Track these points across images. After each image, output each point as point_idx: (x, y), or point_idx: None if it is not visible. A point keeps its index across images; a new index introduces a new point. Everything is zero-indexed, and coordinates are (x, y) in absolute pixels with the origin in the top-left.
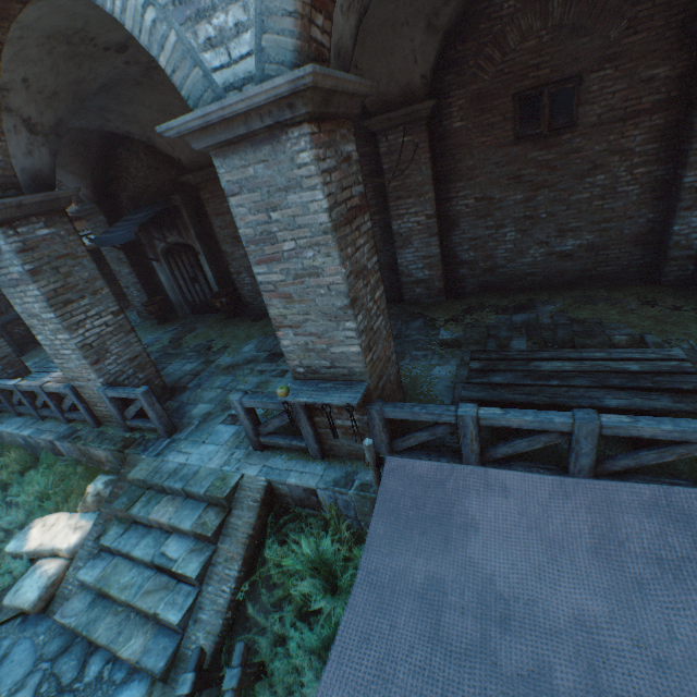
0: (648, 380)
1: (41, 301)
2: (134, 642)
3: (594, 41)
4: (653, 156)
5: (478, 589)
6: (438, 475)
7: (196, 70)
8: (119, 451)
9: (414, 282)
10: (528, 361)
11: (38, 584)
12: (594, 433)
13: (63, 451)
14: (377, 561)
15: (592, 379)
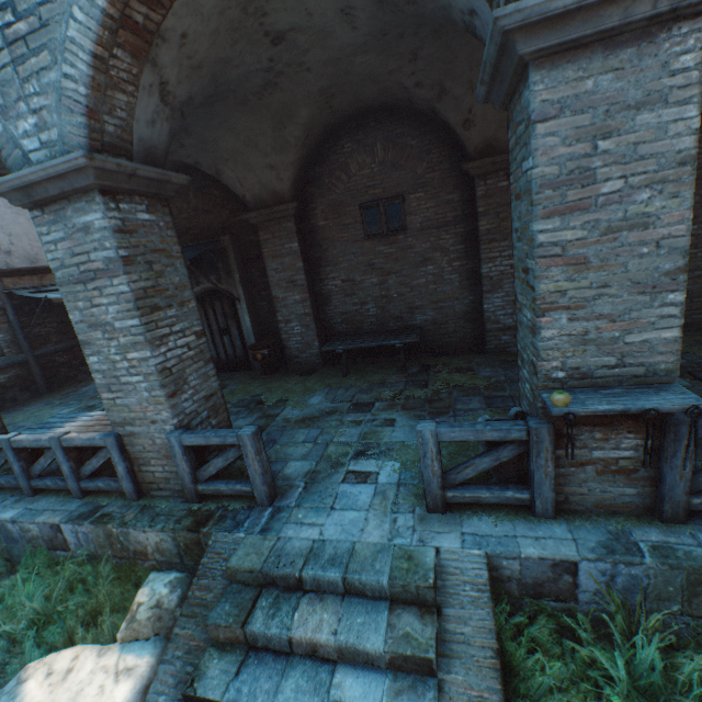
0: None
1: (125, 300)
2: None
3: None
4: None
5: None
6: None
7: None
8: (190, 530)
9: (500, 329)
10: None
11: None
12: None
13: (70, 541)
14: None
15: None
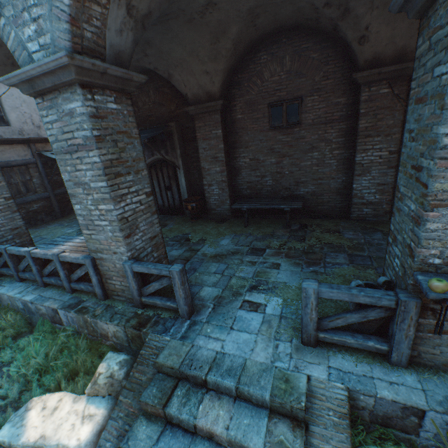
0: None
1: (97, 168)
2: None
3: None
4: None
5: None
6: None
7: None
8: (135, 328)
9: (363, 203)
10: None
11: None
12: None
13: (63, 320)
14: None
15: None
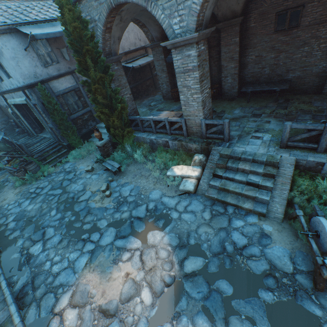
0: None
1: (196, 79)
2: (247, 204)
3: None
4: None
5: None
6: None
7: None
8: (206, 145)
9: None
10: None
11: (191, 184)
12: None
13: (170, 145)
14: None
15: None
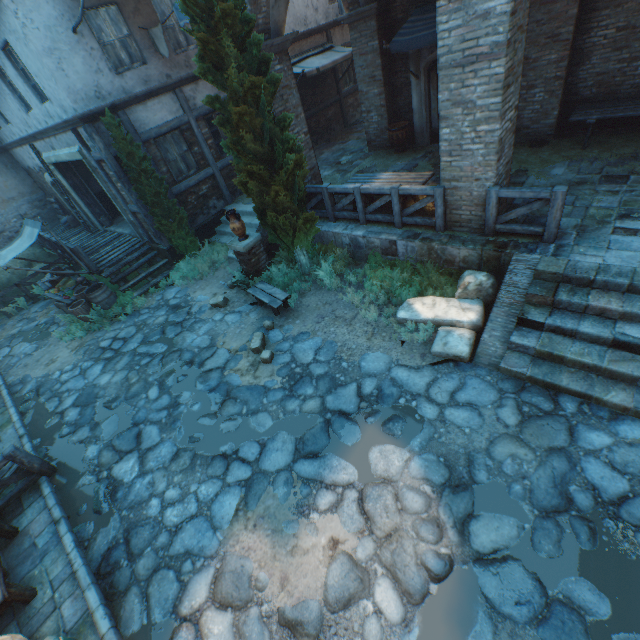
0: None
1: (494, 82)
2: (615, 393)
3: None
4: None
5: None
6: None
7: None
8: (495, 251)
9: None
10: None
11: (462, 342)
12: None
13: (399, 251)
14: None
15: None
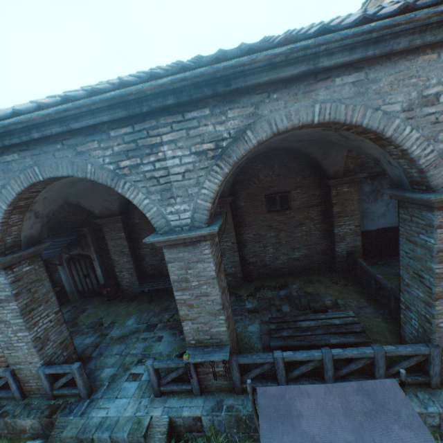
0: (344, 328)
1: (16, 311)
2: None
3: (292, 180)
4: (321, 220)
5: (310, 442)
6: (281, 392)
7: (163, 219)
8: (47, 417)
9: (227, 274)
10: (295, 321)
11: None
12: (331, 358)
13: None
14: (267, 441)
15: (323, 329)
